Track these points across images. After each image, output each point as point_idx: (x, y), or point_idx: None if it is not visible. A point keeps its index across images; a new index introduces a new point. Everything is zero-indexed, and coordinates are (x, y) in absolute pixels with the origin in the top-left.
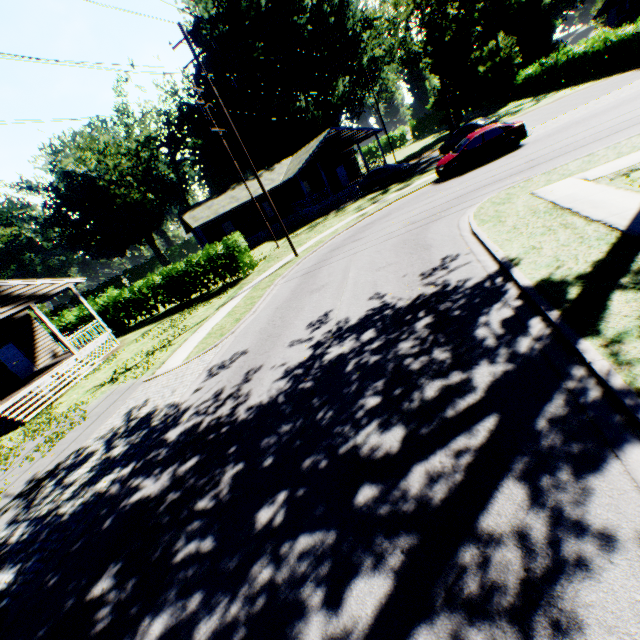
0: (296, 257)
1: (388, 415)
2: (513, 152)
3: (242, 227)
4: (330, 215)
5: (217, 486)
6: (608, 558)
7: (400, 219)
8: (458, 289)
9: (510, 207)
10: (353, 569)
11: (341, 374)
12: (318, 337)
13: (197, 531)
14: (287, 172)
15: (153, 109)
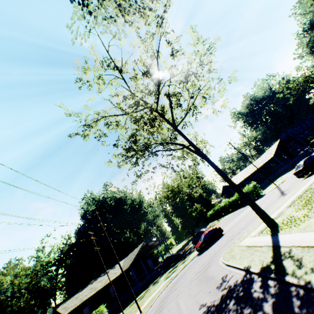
0: (140, 312)
1: None
2: (222, 236)
3: (95, 308)
4: (150, 286)
5: None
6: None
7: (191, 272)
8: (236, 285)
9: (234, 251)
10: None
11: None
12: None
13: None
14: (123, 266)
15: (57, 246)
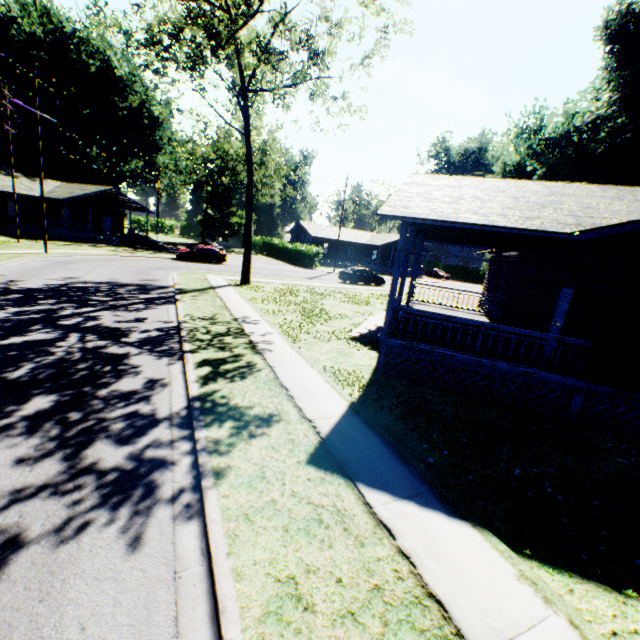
0: (46, 253)
1: (107, 296)
2: (218, 265)
3: None
4: (84, 244)
5: (7, 297)
6: (155, 309)
7: (142, 264)
8: (154, 285)
9: (194, 275)
10: (86, 307)
11: (86, 289)
12: (71, 281)
13: (0, 301)
14: (53, 192)
15: None
